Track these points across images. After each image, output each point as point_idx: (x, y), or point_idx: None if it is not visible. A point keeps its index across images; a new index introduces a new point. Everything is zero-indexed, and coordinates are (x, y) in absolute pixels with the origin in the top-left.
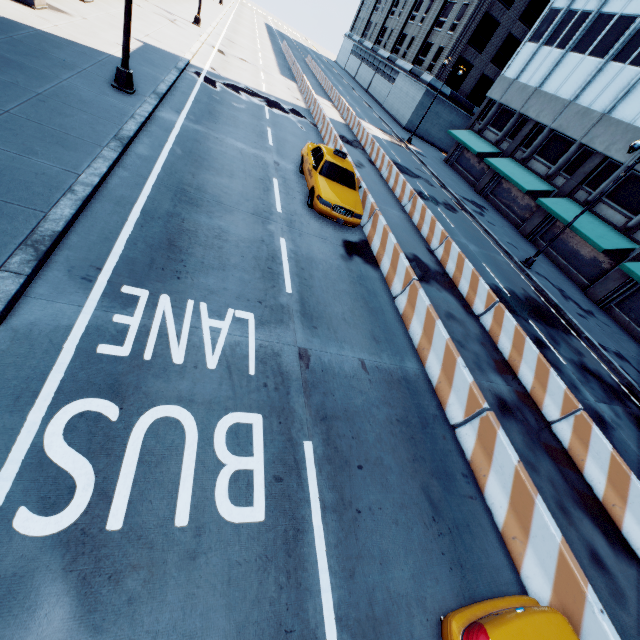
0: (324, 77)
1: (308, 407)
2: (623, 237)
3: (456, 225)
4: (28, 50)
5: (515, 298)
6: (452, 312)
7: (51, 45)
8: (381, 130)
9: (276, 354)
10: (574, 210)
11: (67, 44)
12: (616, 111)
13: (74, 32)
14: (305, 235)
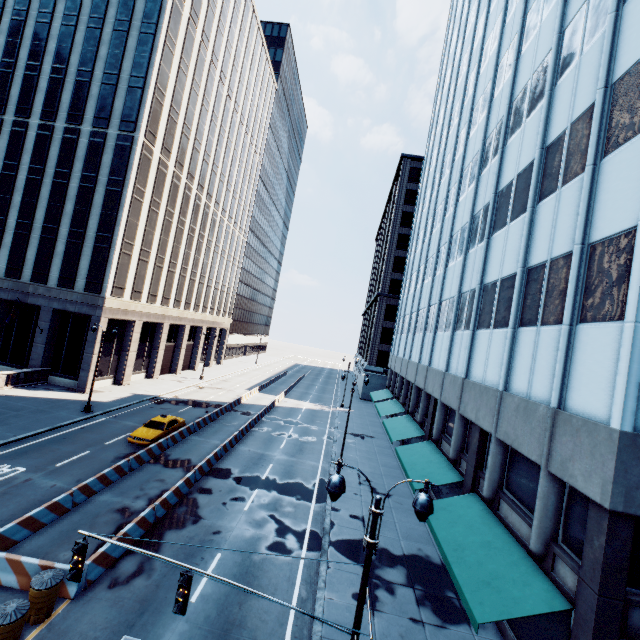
0: (293, 383)
1: (4, 490)
2: (419, 430)
3: (289, 447)
4: (58, 406)
5: (269, 480)
6: (167, 479)
7: (73, 403)
8: (318, 403)
9: (17, 478)
10: (401, 421)
11: (82, 402)
12: (411, 357)
13: (94, 397)
14: (107, 450)
